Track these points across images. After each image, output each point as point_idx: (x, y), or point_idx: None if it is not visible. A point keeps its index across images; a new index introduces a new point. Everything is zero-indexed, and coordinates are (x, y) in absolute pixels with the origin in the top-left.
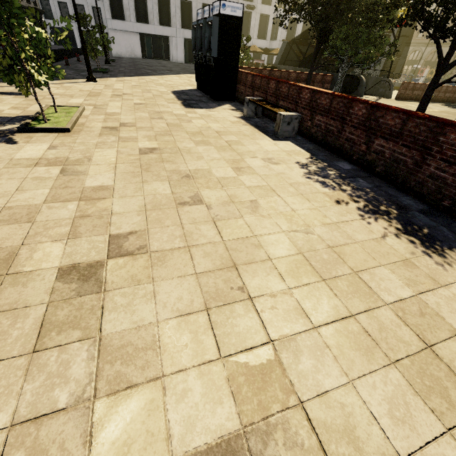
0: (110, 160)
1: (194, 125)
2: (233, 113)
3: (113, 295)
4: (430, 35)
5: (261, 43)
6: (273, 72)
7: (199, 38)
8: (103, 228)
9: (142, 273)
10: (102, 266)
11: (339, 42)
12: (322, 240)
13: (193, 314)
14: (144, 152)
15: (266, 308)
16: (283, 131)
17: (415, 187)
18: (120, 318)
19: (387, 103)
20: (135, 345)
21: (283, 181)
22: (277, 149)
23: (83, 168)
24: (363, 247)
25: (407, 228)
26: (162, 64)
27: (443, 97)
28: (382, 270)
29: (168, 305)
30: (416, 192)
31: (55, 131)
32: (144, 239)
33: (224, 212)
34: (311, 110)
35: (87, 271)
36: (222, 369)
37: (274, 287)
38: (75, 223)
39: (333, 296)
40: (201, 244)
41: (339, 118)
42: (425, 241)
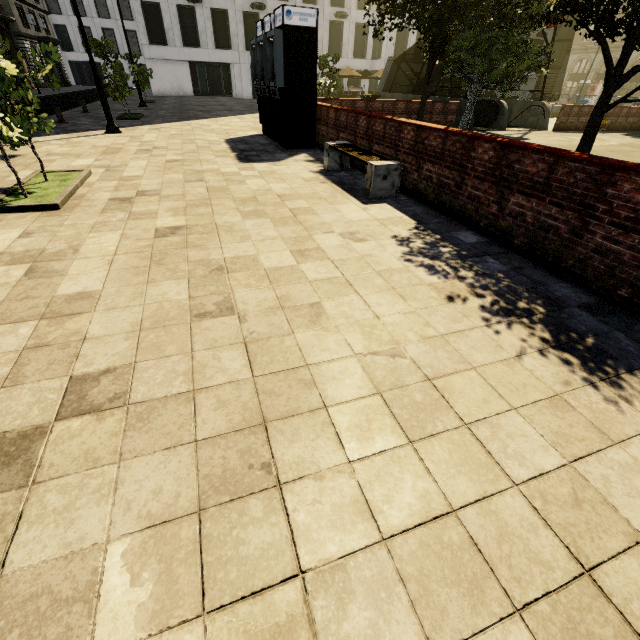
0: (107, 250)
1: (248, 187)
2: (309, 166)
3: (45, 490)
4: (591, 34)
5: (358, 64)
6: (371, 103)
7: (259, 62)
8: (64, 365)
9: (106, 446)
10: (42, 435)
11: (464, 54)
12: (417, 367)
13: (173, 522)
14: (161, 234)
15: (303, 504)
16: (378, 189)
17: (573, 268)
18: (45, 538)
19: (541, 137)
20: (55, 593)
21: (368, 268)
22: (366, 217)
23: (61, 265)
24: (483, 376)
25: (559, 338)
26: (220, 102)
27: (624, 123)
28: (512, 418)
29: (134, 506)
30: (576, 276)
31: (38, 209)
32: (126, 380)
33: (265, 326)
34: (417, 156)
35: (16, 445)
36: (201, 639)
37: (324, 461)
38: (22, 359)
39: (424, 472)
40: (215, 386)
41: (456, 166)
42: (589, 360)
